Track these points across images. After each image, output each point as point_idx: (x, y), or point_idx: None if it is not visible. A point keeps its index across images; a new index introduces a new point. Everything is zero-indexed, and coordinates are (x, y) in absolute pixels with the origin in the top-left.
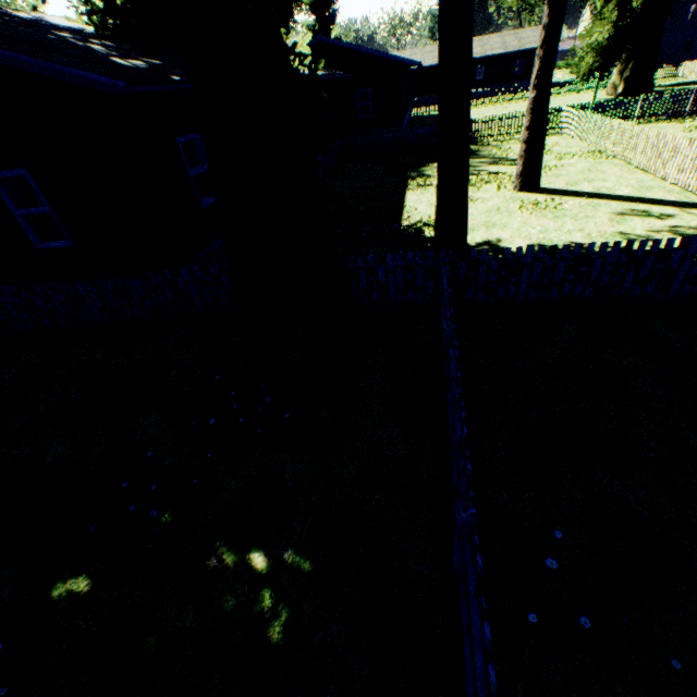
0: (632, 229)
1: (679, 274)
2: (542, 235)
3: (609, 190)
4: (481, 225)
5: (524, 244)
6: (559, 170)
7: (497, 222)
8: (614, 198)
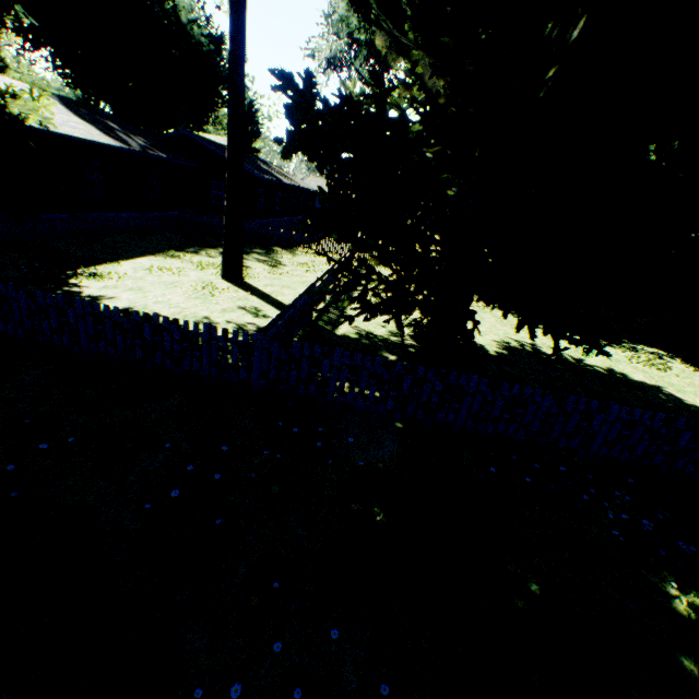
0: (221, 317)
1: (81, 332)
2: (152, 304)
3: (281, 294)
4: (130, 287)
5: (121, 304)
6: (288, 277)
7: (148, 289)
8: (268, 299)
